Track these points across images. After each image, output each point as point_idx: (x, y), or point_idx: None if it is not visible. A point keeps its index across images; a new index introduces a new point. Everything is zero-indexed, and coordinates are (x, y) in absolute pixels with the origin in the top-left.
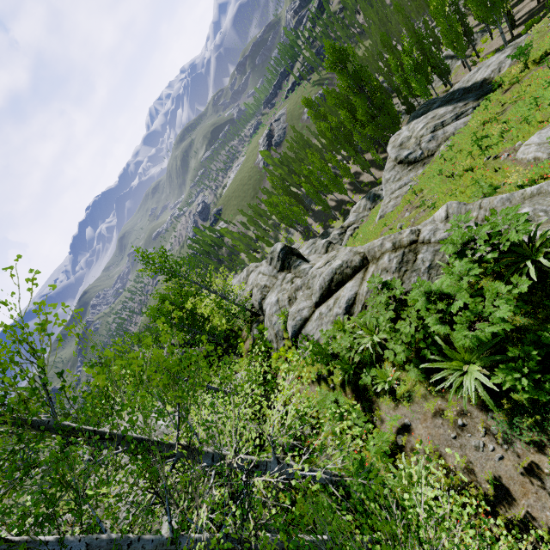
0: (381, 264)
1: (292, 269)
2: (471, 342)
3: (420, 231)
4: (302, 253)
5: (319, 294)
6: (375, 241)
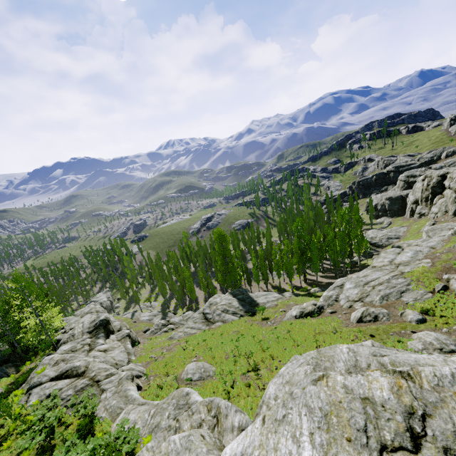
0: (79, 382)
1: (94, 337)
2: (18, 446)
3: (112, 376)
4: (145, 316)
5: (58, 374)
6: (98, 366)
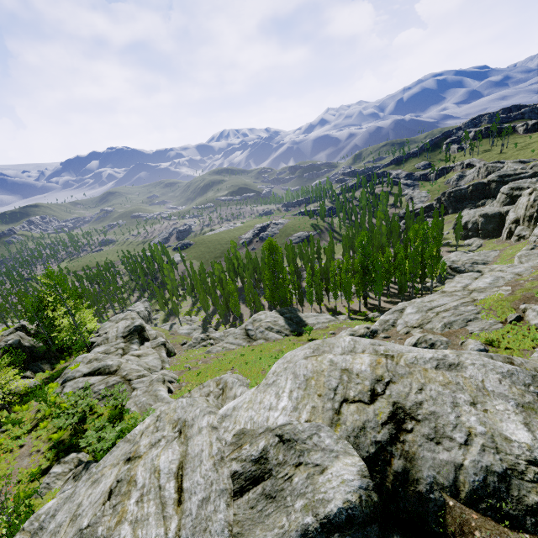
0: (111, 379)
1: (128, 342)
2: (54, 424)
3: (143, 377)
4: (183, 329)
5: (90, 370)
6: (130, 366)
